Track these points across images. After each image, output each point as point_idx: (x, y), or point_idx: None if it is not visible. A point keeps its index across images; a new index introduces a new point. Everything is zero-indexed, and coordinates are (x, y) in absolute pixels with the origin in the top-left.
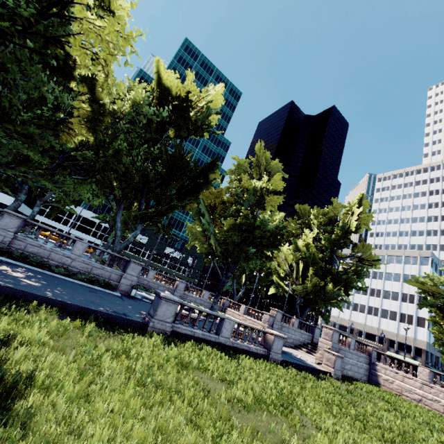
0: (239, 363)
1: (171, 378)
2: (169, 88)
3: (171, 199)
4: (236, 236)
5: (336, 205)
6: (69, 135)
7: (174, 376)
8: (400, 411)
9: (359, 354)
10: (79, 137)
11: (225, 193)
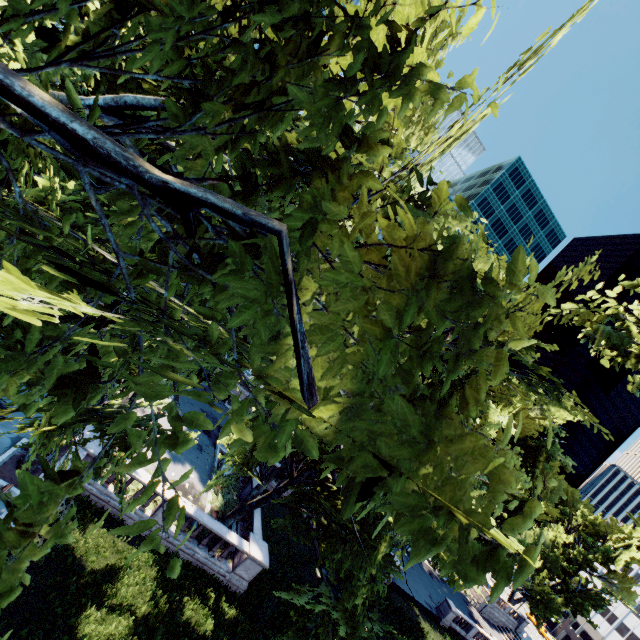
0: None
1: None
2: None
3: None
4: None
5: (611, 525)
6: None
7: None
8: None
9: None
10: None
11: None
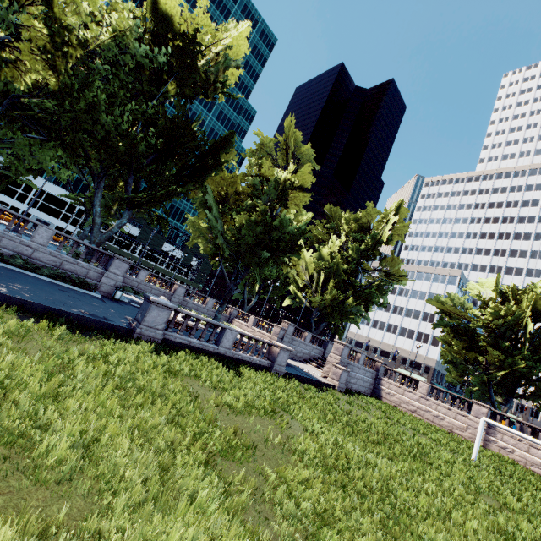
0: (237, 374)
1: (156, 384)
2: (170, 17)
3: (168, 182)
4: (250, 237)
5: (371, 210)
6: (16, 71)
7: (160, 382)
8: (392, 419)
9: (367, 369)
10: (32, 76)
11: (241, 182)
